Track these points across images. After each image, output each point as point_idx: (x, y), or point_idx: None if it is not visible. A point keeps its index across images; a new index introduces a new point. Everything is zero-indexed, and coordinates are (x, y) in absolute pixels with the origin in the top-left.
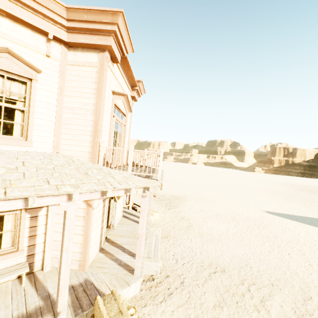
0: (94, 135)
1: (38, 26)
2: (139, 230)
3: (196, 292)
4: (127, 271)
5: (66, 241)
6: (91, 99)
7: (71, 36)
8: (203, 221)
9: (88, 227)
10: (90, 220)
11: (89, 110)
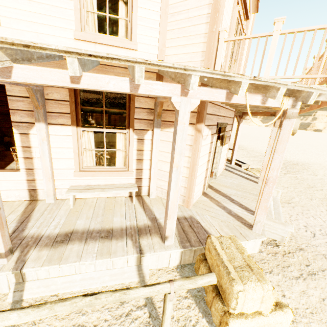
0: (211, 21)
1: None
2: (270, 172)
3: None
4: (241, 223)
5: (176, 155)
6: None
7: None
8: None
9: (195, 159)
10: (198, 150)
11: None
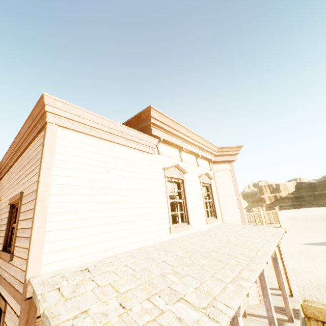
0: (240, 208)
1: (210, 158)
2: (284, 263)
3: None
4: None
5: (280, 268)
6: (232, 187)
7: (216, 158)
8: None
9: None
10: None
11: (232, 193)
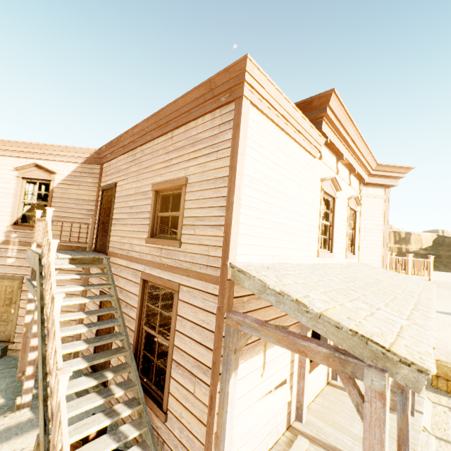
0: (384, 248)
1: (363, 177)
2: None
3: None
4: None
5: None
6: (380, 221)
7: (370, 179)
8: None
9: None
10: None
11: (379, 229)
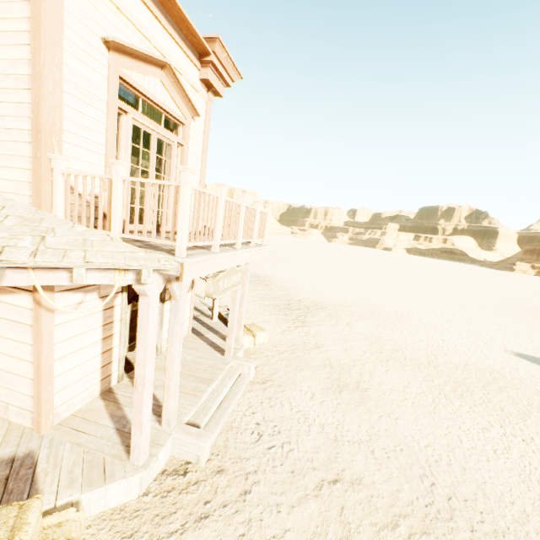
0: (34, 142)
1: None
2: (137, 370)
3: (265, 525)
4: (124, 449)
5: None
6: (24, 48)
7: None
8: (359, 359)
9: (40, 348)
10: (43, 335)
11: (21, 77)
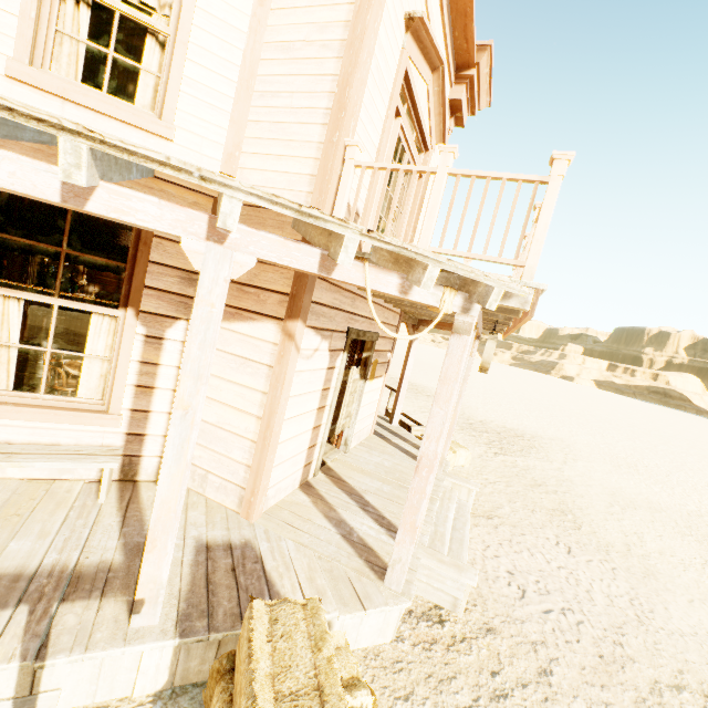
0: (332, 122)
1: None
2: (424, 444)
3: None
4: (366, 564)
5: (186, 380)
6: (342, 8)
7: None
8: (609, 512)
9: (277, 398)
10: (285, 379)
11: (330, 43)
